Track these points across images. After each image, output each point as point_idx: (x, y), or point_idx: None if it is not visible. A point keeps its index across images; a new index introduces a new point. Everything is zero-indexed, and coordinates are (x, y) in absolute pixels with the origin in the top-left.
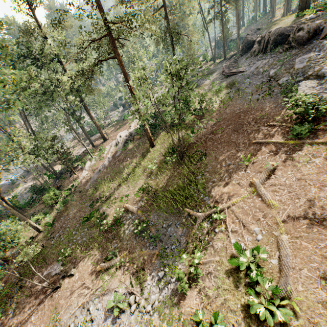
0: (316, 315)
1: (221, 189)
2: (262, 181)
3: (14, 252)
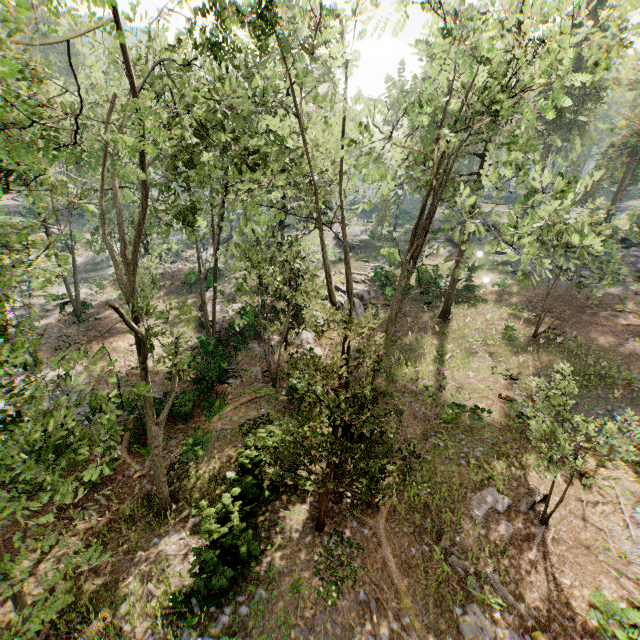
0: None
1: None
2: None
3: (313, 507)
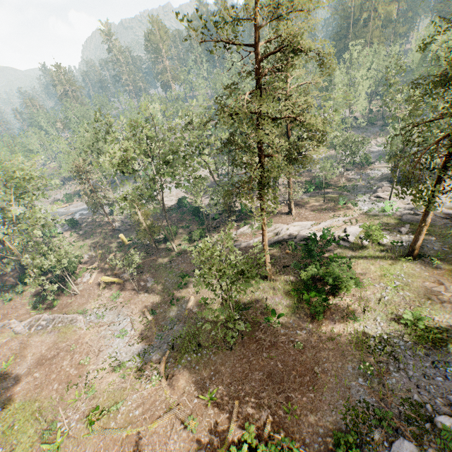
0: (81, 446)
1: (183, 377)
2: (178, 415)
3: (163, 248)
